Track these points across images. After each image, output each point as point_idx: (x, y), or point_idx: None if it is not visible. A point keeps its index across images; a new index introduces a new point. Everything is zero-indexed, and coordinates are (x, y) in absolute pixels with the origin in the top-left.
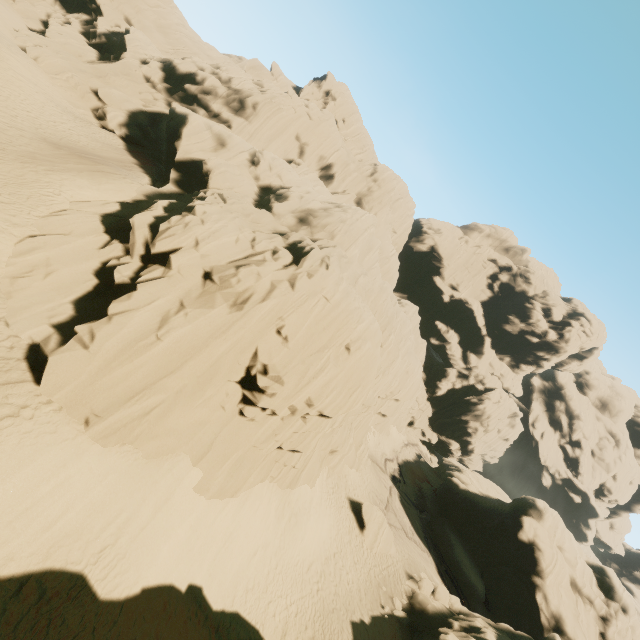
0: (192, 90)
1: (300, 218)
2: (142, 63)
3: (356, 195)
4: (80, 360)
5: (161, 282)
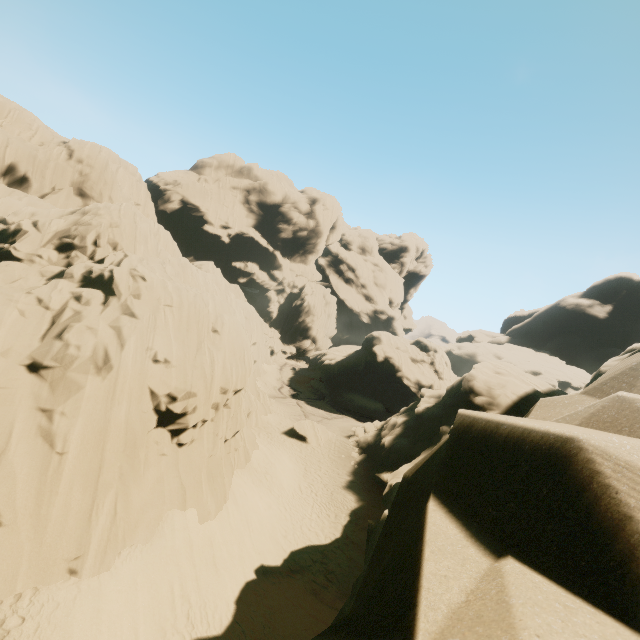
0: None
1: (56, 248)
2: None
3: (71, 187)
4: (5, 540)
5: None
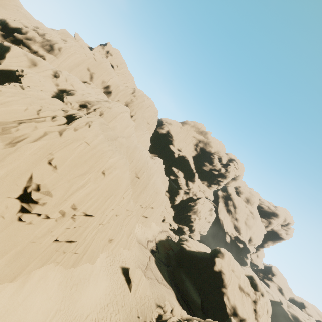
0: (19, 37)
1: (81, 104)
2: None
3: (125, 102)
4: None
5: None
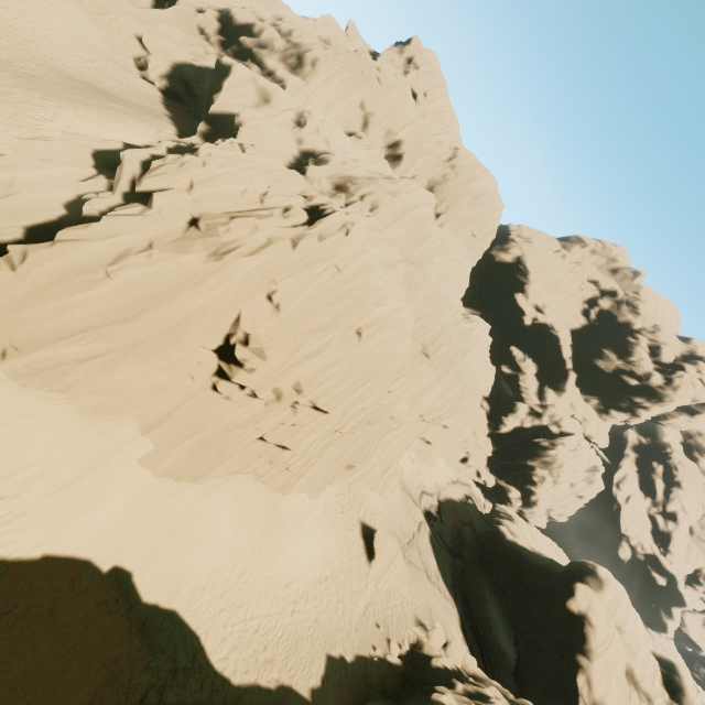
0: (247, 43)
1: (337, 185)
2: (198, 12)
3: (427, 182)
4: (4, 282)
5: (133, 219)
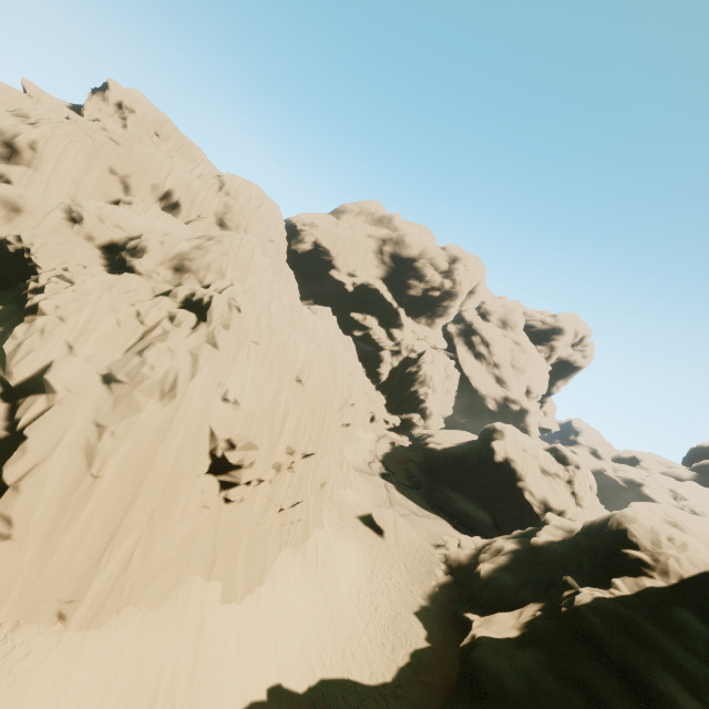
0: None
1: (174, 267)
2: None
3: (214, 216)
4: (8, 556)
5: (54, 413)
